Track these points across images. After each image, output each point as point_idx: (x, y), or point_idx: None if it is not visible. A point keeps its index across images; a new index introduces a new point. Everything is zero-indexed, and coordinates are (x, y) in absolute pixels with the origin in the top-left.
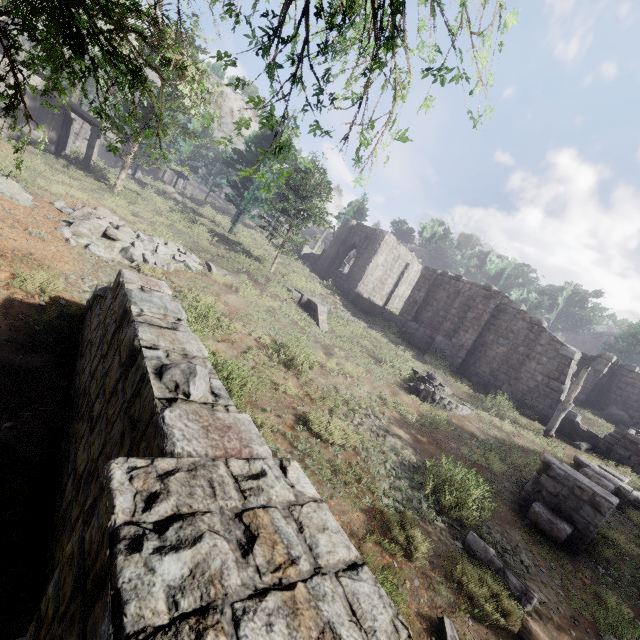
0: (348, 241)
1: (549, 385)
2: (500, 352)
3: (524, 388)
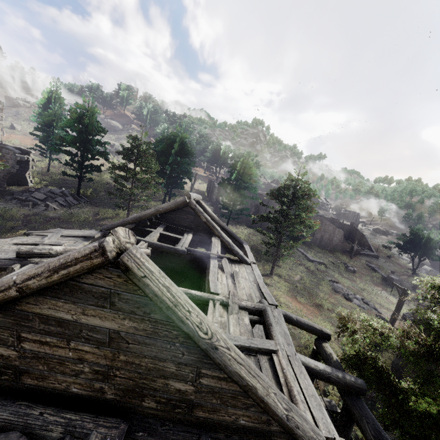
0: (253, 203)
1: (340, 242)
2: (327, 237)
3: (334, 245)
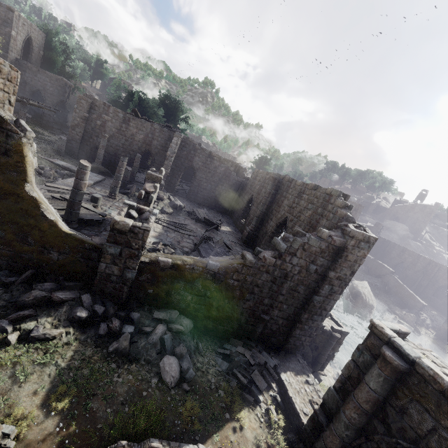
0: None
1: None
2: None
3: None
